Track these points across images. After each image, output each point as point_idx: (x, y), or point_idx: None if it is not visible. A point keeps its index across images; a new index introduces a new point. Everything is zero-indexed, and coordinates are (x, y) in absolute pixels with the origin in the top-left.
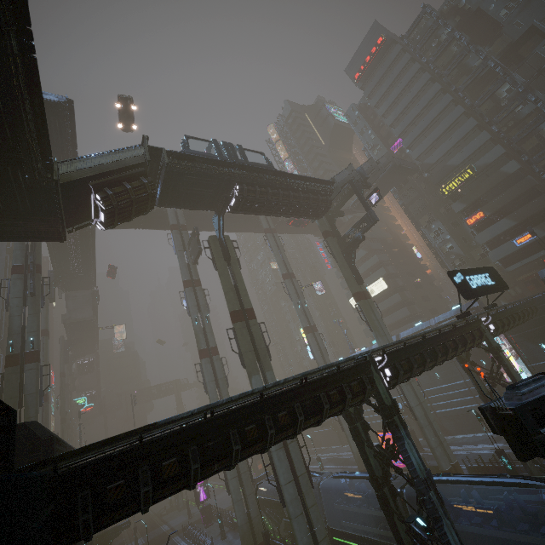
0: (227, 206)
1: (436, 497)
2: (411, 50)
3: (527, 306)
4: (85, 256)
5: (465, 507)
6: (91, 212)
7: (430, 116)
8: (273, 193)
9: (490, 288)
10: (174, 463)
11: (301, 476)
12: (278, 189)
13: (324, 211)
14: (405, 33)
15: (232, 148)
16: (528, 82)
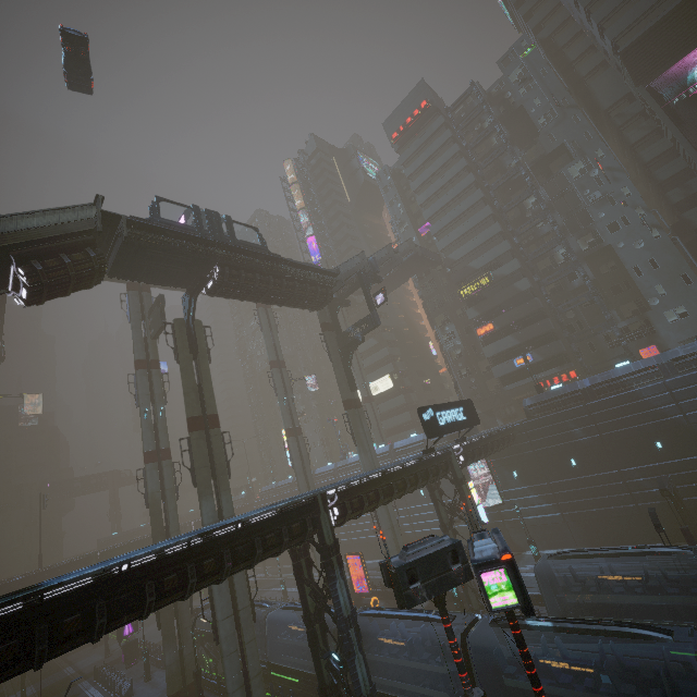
0: (202, 288)
1: (355, 634)
2: (454, 127)
3: (506, 434)
4: None
5: (386, 640)
6: (8, 280)
7: (460, 208)
8: (262, 280)
9: (460, 424)
10: (77, 619)
11: (243, 610)
12: (270, 276)
13: (323, 304)
14: (451, 106)
15: (218, 220)
16: (551, 200)
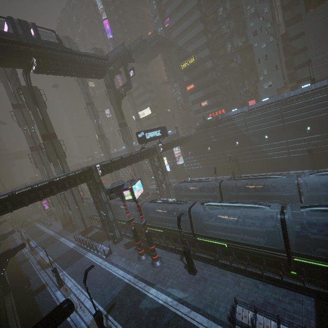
0: (30, 70)
1: (108, 206)
2: None
3: (187, 138)
4: None
5: (122, 207)
6: None
7: (185, 10)
8: (63, 65)
9: (157, 137)
10: (1, 207)
11: (78, 201)
12: (67, 62)
13: (102, 76)
14: None
15: (27, 27)
16: (231, 10)
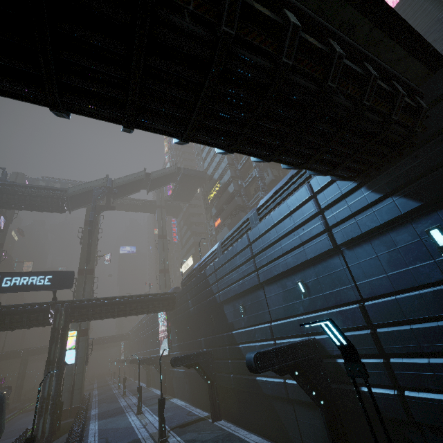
0: None
1: None
2: None
3: (162, 300)
4: None
5: None
6: None
7: None
8: None
9: (35, 287)
10: None
11: None
12: (4, 194)
13: (60, 209)
14: None
15: None
16: None
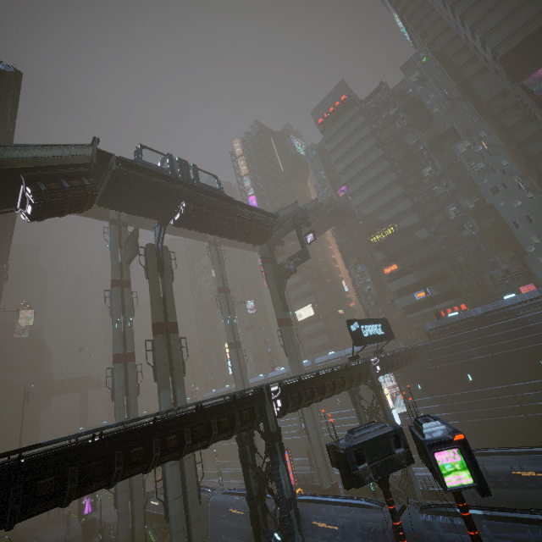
0: (171, 219)
1: (295, 515)
2: (366, 115)
3: (412, 352)
4: (0, 230)
5: (320, 524)
6: (17, 200)
7: (371, 174)
8: (219, 216)
9: (379, 337)
10: (50, 482)
11: (191, 492)
12: (224, 213)
13: (265, 240)
14: (364, 99)
15: (187, 166)
16: (444, 169)
